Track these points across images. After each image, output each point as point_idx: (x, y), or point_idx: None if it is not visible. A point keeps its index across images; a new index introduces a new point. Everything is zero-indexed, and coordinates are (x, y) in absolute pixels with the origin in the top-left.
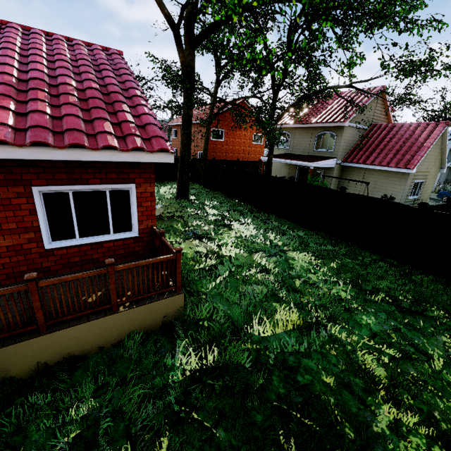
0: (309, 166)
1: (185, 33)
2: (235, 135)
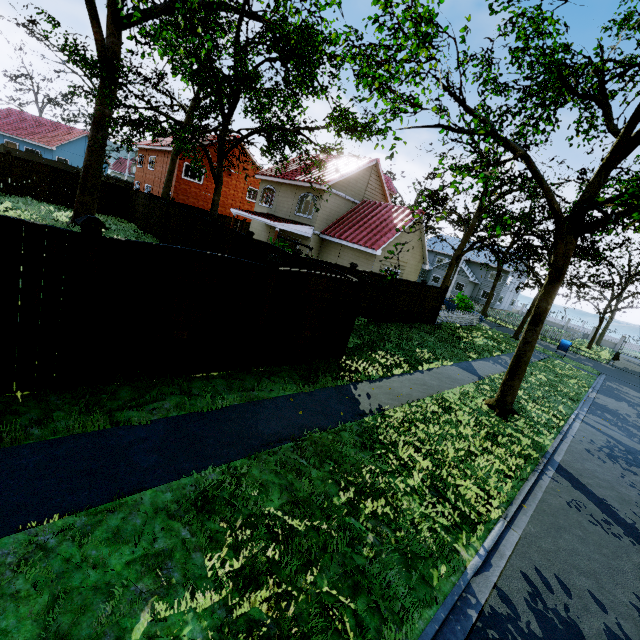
0: (289, 233)
1: (108, 6)
2: None
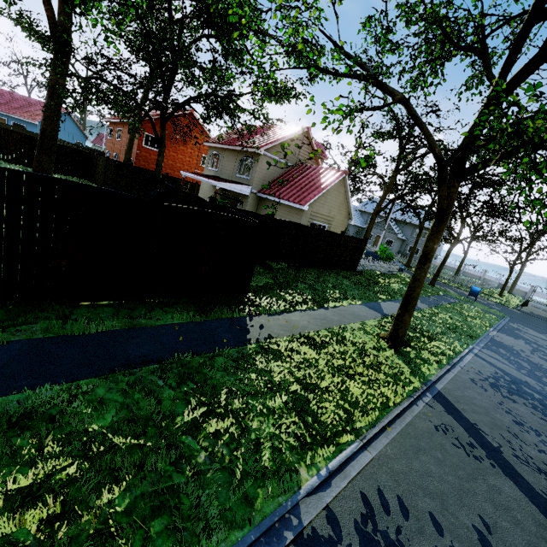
0: (231, 192)
1: None
2: (177, 150)
